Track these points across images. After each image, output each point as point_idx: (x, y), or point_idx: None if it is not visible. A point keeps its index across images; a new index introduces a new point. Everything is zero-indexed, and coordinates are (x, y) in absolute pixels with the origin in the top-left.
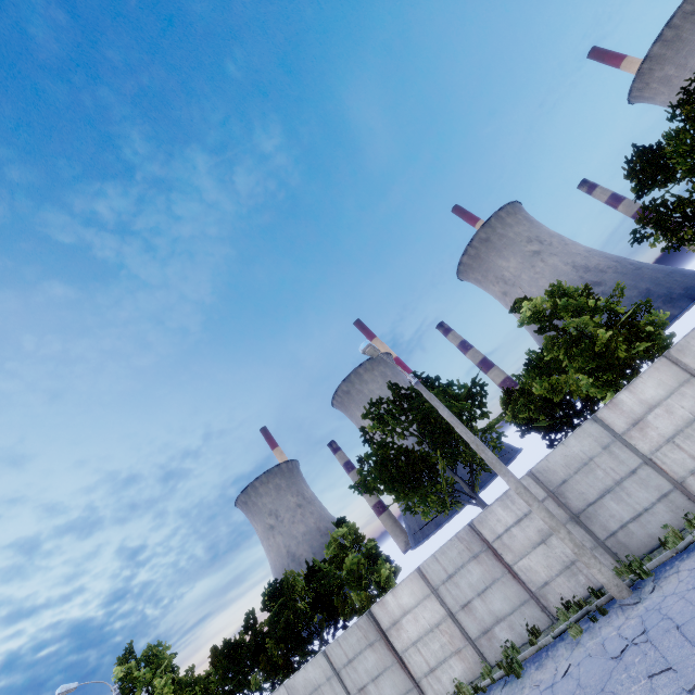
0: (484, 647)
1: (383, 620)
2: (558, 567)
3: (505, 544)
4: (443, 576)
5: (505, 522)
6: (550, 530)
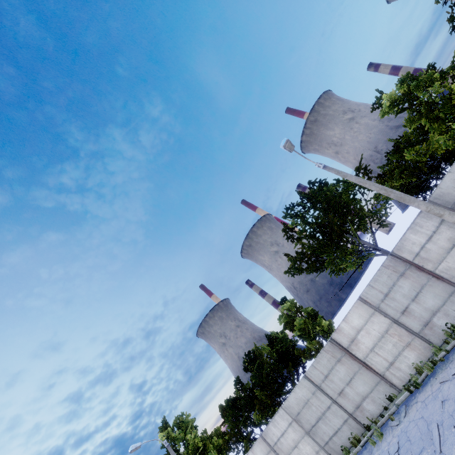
0: (428, 335)
1: (343, 341)
2: None
3: (423, 258)
4: (380, 296)
5: (419, 243)
6: None
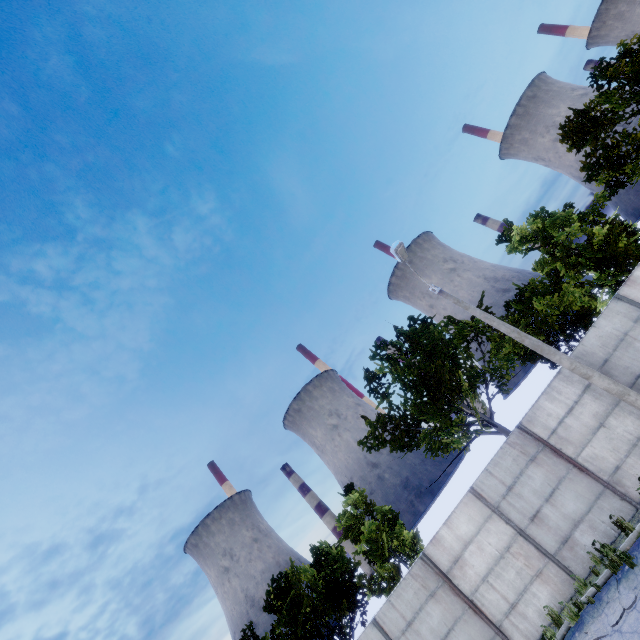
0: (568, 560)
1: (442, 560)
2: (625, 447)
3: (562, 437)
4: (502, 489)
5: (556, 415)
6: (605, 411)
